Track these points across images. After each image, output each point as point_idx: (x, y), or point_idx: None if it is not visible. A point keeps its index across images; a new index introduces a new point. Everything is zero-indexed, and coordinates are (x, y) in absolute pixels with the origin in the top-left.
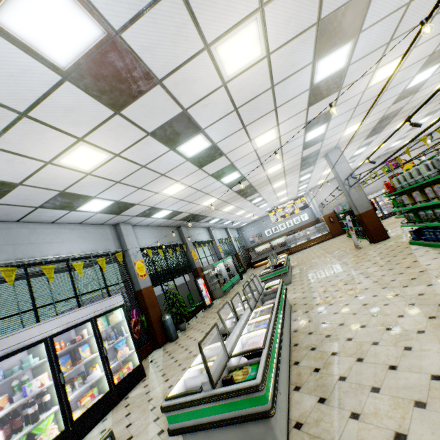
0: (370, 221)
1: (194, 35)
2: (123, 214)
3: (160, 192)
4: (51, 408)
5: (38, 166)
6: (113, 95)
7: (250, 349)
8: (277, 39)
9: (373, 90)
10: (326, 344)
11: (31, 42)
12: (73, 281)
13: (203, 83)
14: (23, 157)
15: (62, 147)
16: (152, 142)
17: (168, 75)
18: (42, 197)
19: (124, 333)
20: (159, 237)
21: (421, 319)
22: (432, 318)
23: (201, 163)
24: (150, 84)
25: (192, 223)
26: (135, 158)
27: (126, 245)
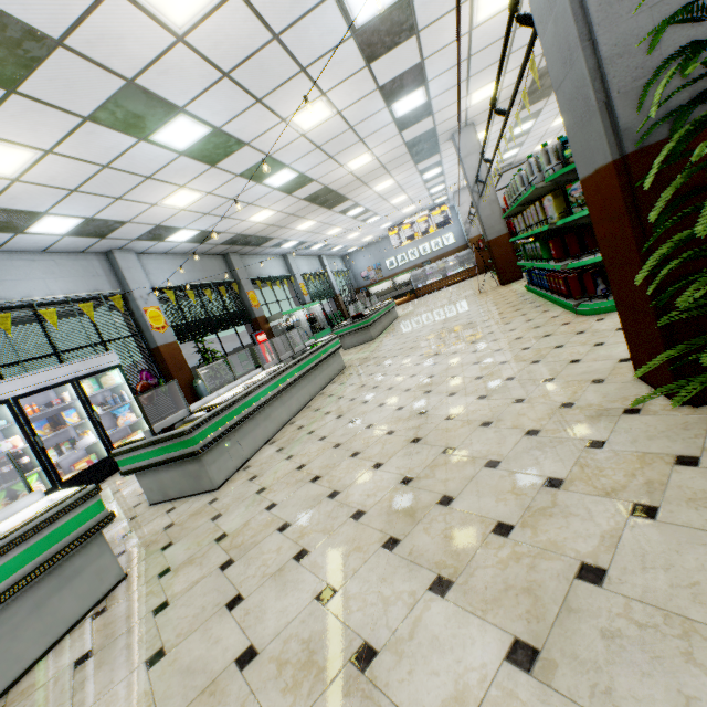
0: (501, 253)
1: None
2: (111, 237)
3: (160, 204)
4: (34, 470)
5: None
6: None
7: (210, 405)
8: None
9: (489, 29)
10: (331, 405)
11: None
12: (47, 335)
13: (140, 40)
14: None
15: None
16: (100, 131)
17: (68, 33)
18: None
19: (127, 399)
20: (189, 272)
21: (423, 378)
22: (430, 377)
23: (209, 158)
24: (44, 48)
25: (250, 249)
26: (83, 155)
27: (128, 284)
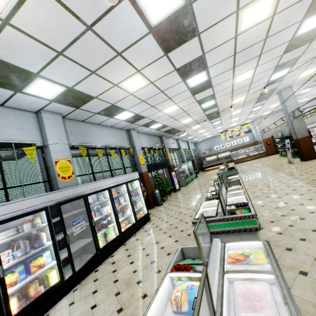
0: (304, 145)
1: (233, 3)
2: (135, 123)
3: (162, 110)
4: (111, 224)
5: (109, 87)
6: (169, 43)
7: (239, 202)
8: (284, 4)
9: None
10: (276, 211)
11: (145, 10)
12: (110, 161)
13: (223, 35)
14: (105, 81)
15: (127, 75)
16: (174, 75)
17: (205, 30)
18: (101, 107)
19: (139, 195)
20: (150, 142)
21: None
22: None
23: (195, 92)
24: (192, 36)
25: (169, 135)
26: (160, 85)
27: (134, 144)
